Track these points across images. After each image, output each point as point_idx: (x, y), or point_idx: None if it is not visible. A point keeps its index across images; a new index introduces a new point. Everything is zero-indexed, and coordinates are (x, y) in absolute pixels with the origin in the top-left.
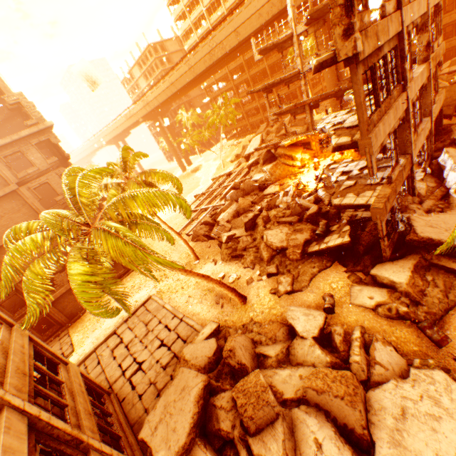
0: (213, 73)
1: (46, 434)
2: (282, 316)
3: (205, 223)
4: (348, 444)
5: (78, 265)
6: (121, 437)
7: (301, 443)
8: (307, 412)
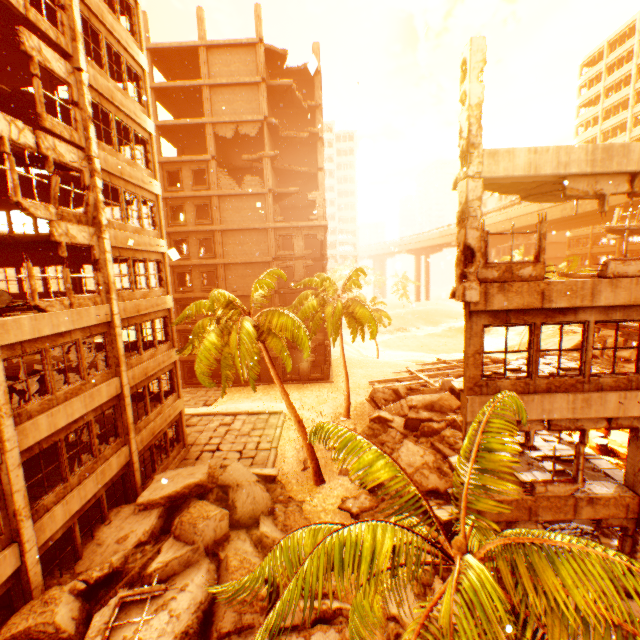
0: (586, 224)
1: (121, 409)
2: None
3: (395, 390)
4: (198, 620)
5: (215, 336)
6: (156, 471)
7: (181, 575)
8: (209, 570)
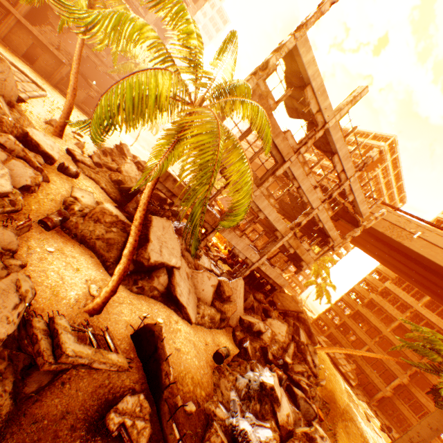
0: None
1: None
2: None
3: (135, 157)
4: None
5: None
6: None
7: None
8: None
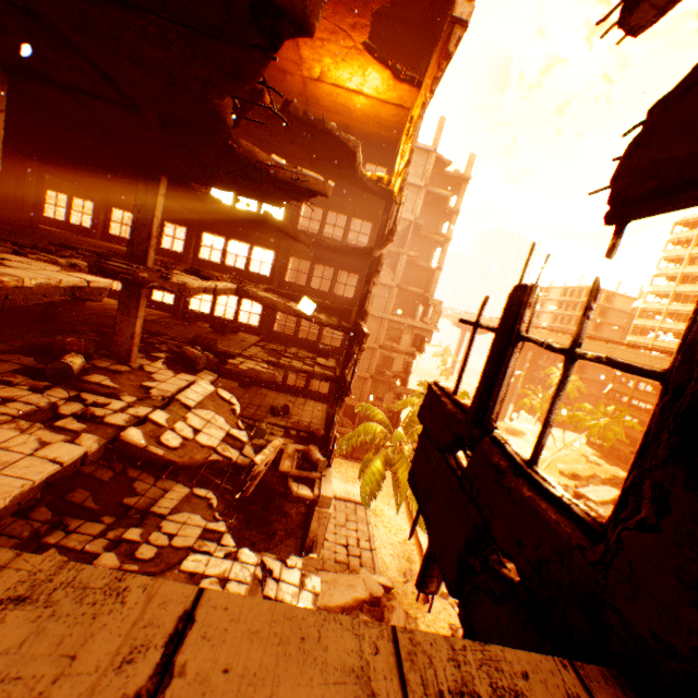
0: None
1: None
2: None
3: None
4: None
5: (380, 462)
6: None
7: None
8: None
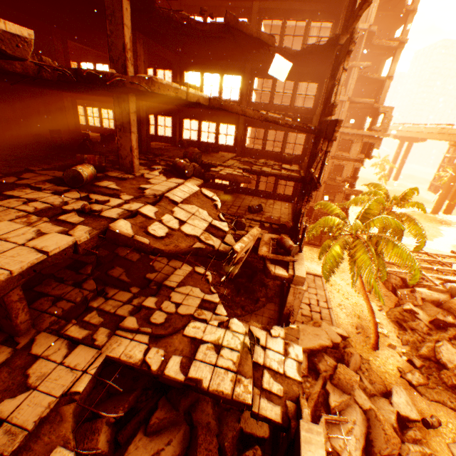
0: None
1: None
2: (389, 384)
3: (402, 278)
4: (364, 442)
5: (338, 248)
6: None
7: (347, 412)
8: (361, 413)
